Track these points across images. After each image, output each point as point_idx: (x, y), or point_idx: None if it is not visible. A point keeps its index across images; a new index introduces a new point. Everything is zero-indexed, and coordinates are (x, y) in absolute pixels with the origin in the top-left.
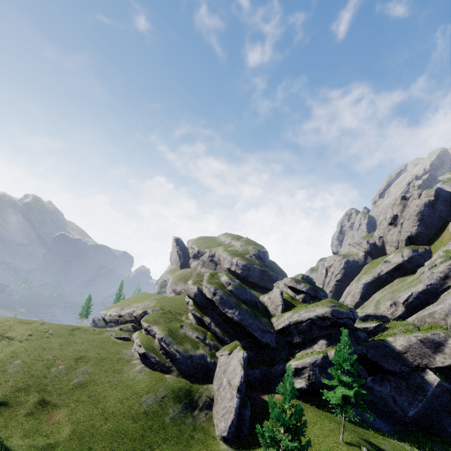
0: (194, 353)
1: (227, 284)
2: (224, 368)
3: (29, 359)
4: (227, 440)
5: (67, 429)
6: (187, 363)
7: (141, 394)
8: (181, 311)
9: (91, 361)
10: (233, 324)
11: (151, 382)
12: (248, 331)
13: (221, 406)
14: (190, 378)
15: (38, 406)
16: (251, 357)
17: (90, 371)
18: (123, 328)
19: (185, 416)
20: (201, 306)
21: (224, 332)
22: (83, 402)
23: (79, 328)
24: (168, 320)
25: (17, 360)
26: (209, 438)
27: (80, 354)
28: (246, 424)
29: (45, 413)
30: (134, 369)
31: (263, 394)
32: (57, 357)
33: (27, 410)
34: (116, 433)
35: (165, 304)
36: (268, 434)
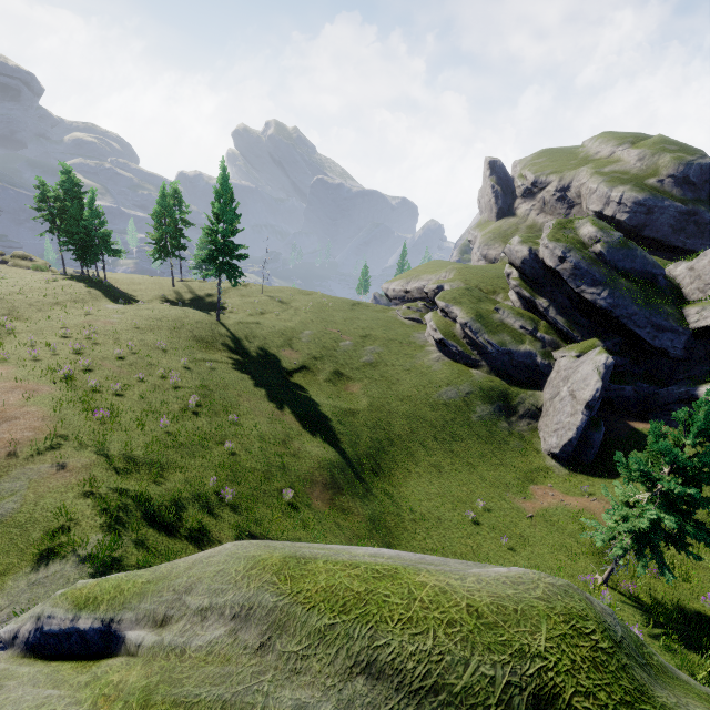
0: (515, 348)
1: (591, 241)
2: (565, 374)
3: (317, 331)
4: (558, 458)
5: (364, 401)
6: (504, 360)
7: (440, 385)
8: (496, 289)
9: (379, 341)
10: (593, 312)
11: (452, 375)
12: (623, 326)
13: (554, 419)
14: (507, 378)
15: (334, 376)
16: (621, 367)
17: (378, 351)
18: (412, 307)
19: (498, 419)
20: (532, 281)
21: (572, 325)
22: (376, 381)
23: (360, 304)
24: (475, 300)
25: (306, 330)
26: (531, 449)
27: (365, 332)
28: (593, 449)
29: (342, 383)
30: (430, 357)
31: (632, 421)
32: (342, 332)
33: (325, 377)
34: (414, 416)
35: (471, 277)
36: (638, 467)
